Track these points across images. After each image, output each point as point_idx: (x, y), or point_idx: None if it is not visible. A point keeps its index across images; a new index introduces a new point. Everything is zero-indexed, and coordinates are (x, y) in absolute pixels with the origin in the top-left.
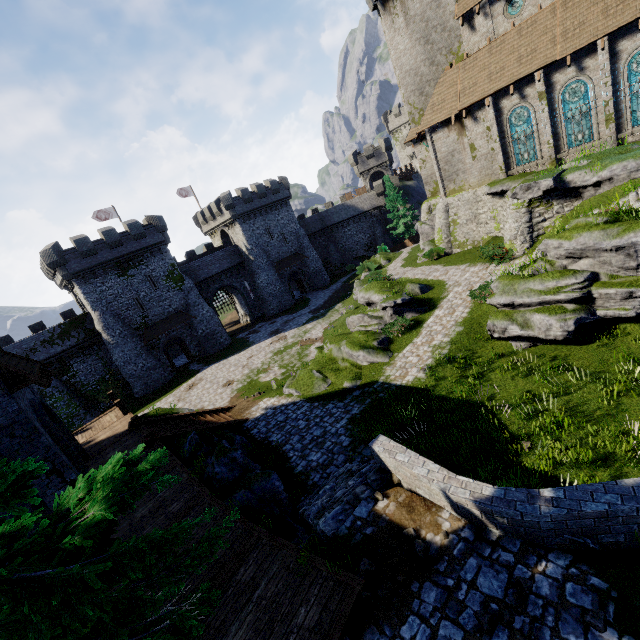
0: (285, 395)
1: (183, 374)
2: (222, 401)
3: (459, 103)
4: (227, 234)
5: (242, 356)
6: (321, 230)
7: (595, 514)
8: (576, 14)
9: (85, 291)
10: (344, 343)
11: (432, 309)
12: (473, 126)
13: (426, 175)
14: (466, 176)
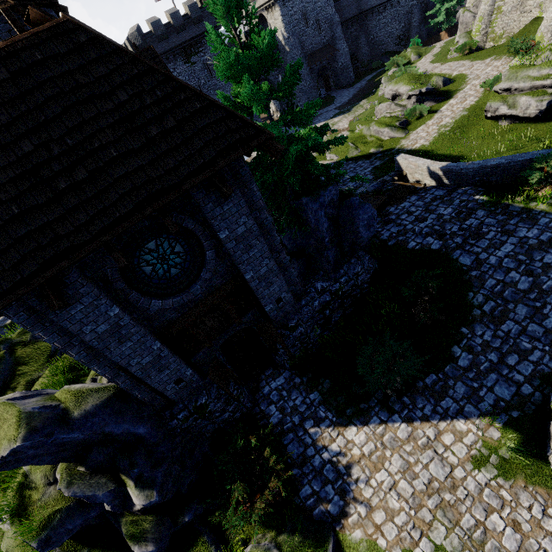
0: (327, 159)
1: None
2: None
3: None
4: (264, 19)
5: None
6: (355, 16)
7: (491, 166)
8: None
9: None
10: (373, 124)
11: (448, 99)
12: None
13: None
14: None
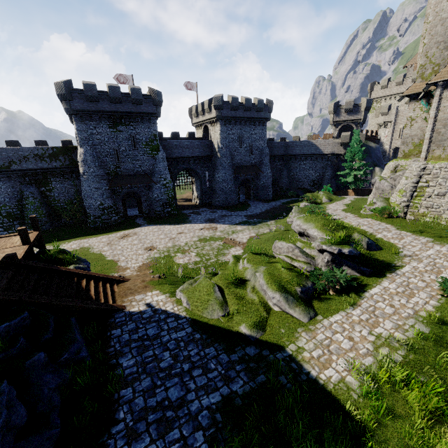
0: (175, 299)
1: (128, 223)
2: (134, 263)
3: None
4: (209, 130)
5: (175, 229)
6: (282, 155)
7: None
8: None
9: (79, 128)
10: (262, 270)
11: (379, 276)
12: None
13: (408, 134)
14: None
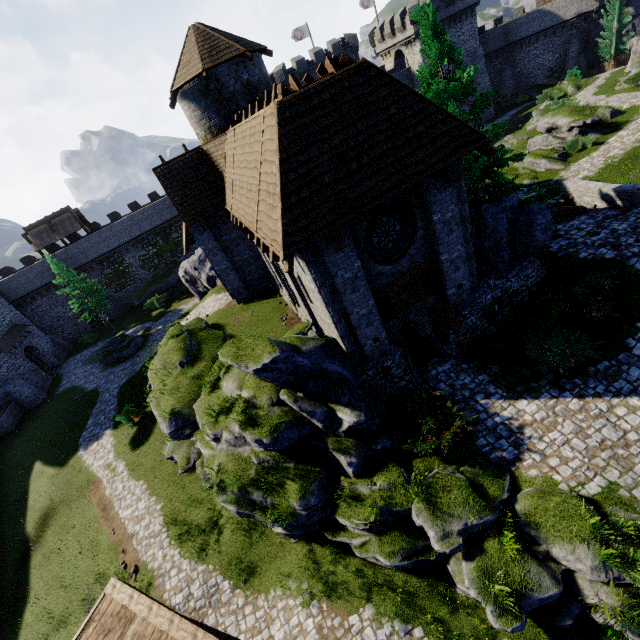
0: None
1: None
2: None
3: None
4: (400, 55)
5: None
6: (501, 49)
7: None
8: None
9: None
10: (527, 156)
11: (617, 131)
12: None
13: None
14: None
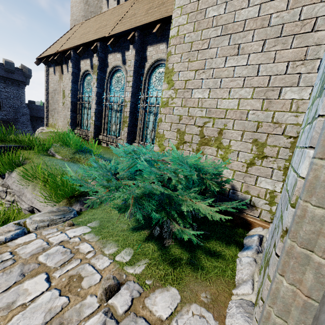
0: None
1: None
2: None
3: (61, 47)
4: None
5: None
6: None
7: None
8: (138, 7)
9: None
10: None
11: None
12: (67, 74)
13: None
14: (58, 117)
